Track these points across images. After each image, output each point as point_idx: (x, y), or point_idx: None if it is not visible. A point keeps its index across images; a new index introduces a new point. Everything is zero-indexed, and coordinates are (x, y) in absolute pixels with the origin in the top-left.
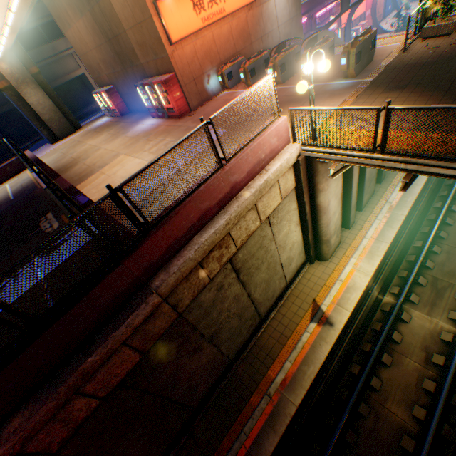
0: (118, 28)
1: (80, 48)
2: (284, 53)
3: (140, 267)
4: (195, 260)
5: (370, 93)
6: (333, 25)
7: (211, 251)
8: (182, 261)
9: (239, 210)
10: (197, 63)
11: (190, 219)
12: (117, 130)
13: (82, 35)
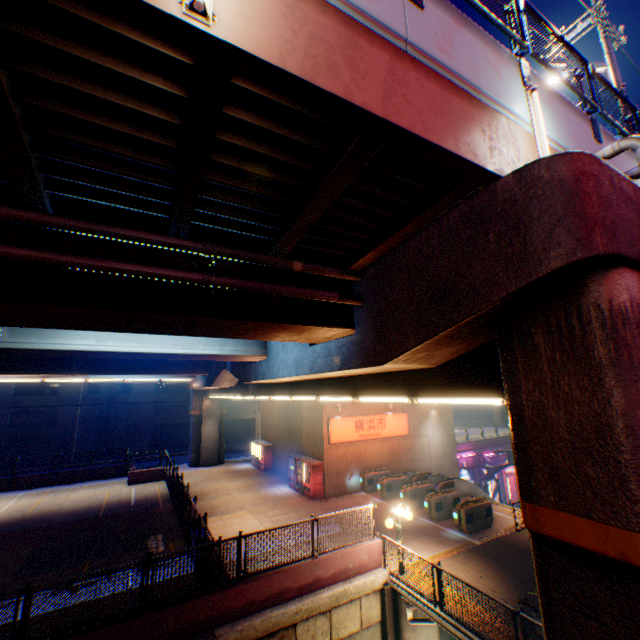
0: (299, 415)
1: (265, 409)
2: (417, 483)
3: (220, 605)
4: (257, 630)
5: (468, 553)
6: (510, 467)
7: (272, 635)
8: (248, 622)
9: (312, 604)
10: (344, 460)
11: (272, 586)
12: (254, 481)
13: (272, 405)
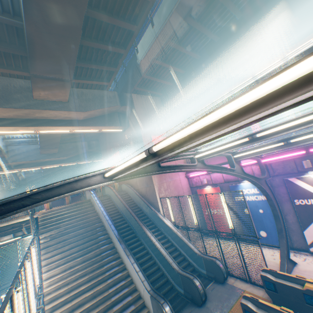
0: None
1: None
2: None
3: None
4: None
5: None
6: None
7: None
8: None
9: None
10: None
11: None
12: None
13: None
